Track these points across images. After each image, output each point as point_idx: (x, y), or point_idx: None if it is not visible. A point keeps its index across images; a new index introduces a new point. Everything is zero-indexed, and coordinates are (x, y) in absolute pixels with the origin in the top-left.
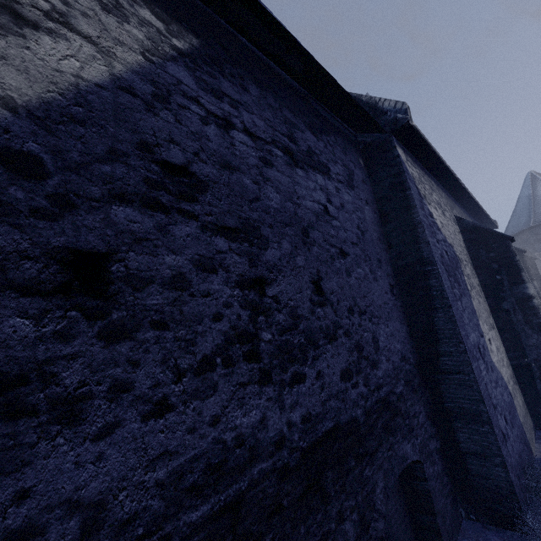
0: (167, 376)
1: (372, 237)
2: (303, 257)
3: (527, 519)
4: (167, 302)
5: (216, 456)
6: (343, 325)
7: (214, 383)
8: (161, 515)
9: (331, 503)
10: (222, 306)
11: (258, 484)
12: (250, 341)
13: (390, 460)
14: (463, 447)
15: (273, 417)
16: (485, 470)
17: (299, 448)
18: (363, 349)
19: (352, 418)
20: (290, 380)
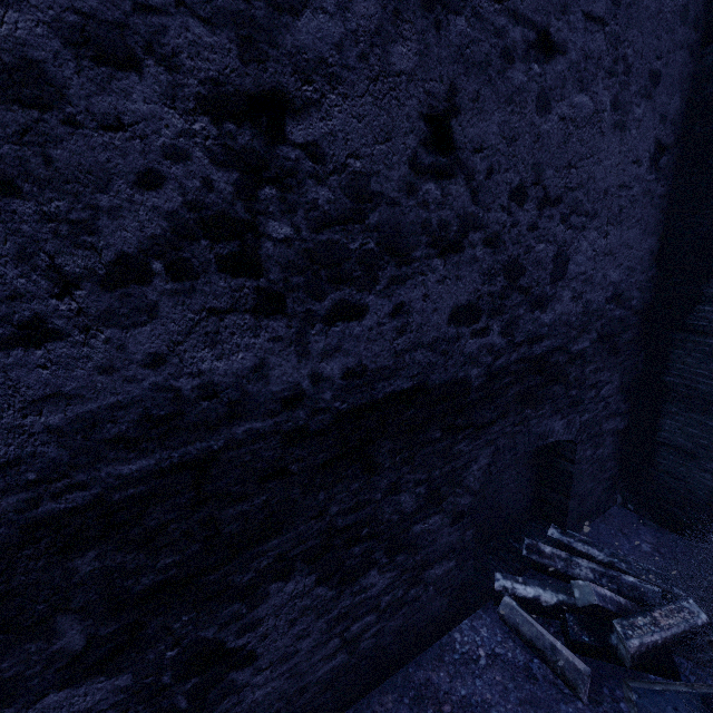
0: (37, 284)
1: (662, 5)
2: (413, 46)
3: (711, 537)
4: (4, 134)
5: (162, 407)
6: (488, 223)
7: (149, 304)
8: (66, 463)
9: (382, 474)
10: (161, 156)
11: (244, 446)
12: (237, 237)
13: (515, 436)
14: (663, 437)
15: (282, 365)
16: (682, 470)
17: (332, 410)
18: (522, 274)
19: (457, 380)
20: (328, 314)
